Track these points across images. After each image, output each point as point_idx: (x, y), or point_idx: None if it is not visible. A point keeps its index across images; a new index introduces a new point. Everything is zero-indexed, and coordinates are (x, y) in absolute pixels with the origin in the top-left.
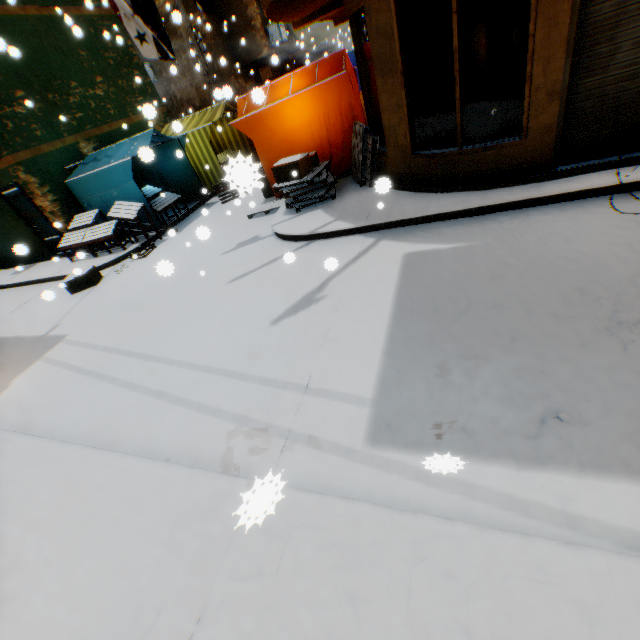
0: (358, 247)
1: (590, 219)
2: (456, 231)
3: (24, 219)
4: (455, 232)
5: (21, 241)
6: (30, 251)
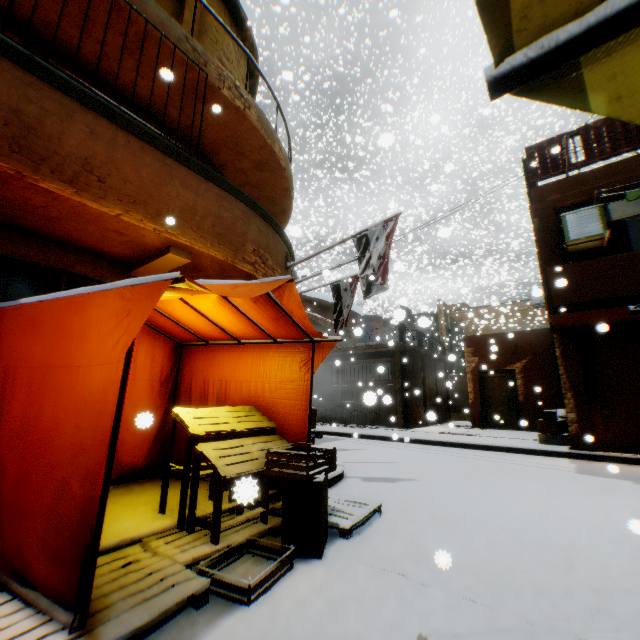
0: None
1: None
2: None
3: None
4: None
5: None
6: None
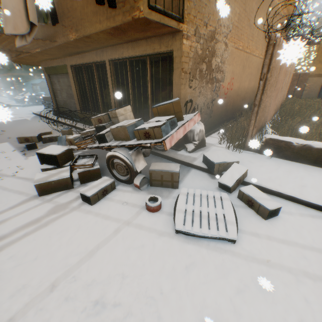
0: (29, 116)
1: (42, 122)
2: (37, 118)
3: (14, 88)
4: (37, 118)
5: (14, 93)
6: (15, 97)
